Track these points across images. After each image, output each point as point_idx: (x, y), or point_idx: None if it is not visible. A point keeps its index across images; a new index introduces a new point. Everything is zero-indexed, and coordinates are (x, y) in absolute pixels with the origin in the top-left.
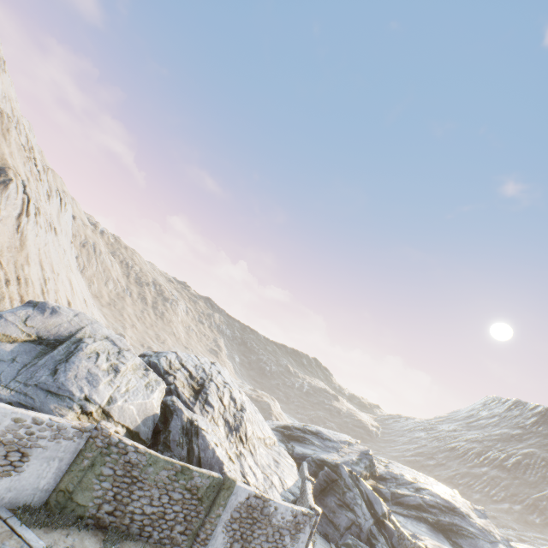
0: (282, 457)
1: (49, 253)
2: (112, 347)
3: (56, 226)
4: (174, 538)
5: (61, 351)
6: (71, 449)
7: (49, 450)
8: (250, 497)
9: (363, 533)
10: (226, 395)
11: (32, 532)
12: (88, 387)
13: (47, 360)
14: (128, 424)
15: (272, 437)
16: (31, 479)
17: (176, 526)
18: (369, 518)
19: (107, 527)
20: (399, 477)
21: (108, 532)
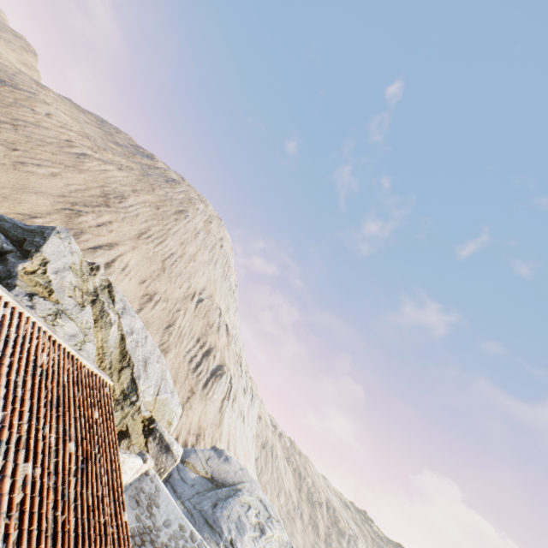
0: None
1: (235, 435)
2: (263, 510)
3: (244, 415)
4: None
5: (223, 491)
6: None
7: None
8: None
9: None
10: None
11: None
12: (235, 531)
13: (212, 494)
14: None
15: None
16: None
17: None
18: None
19: None
20: None
21: None
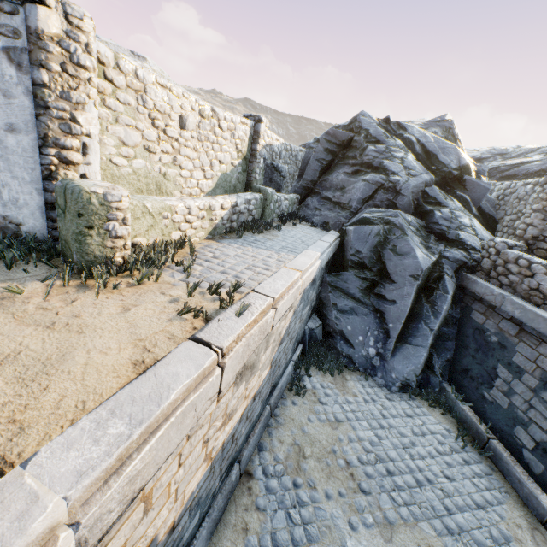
0: None
1: None
2: None
3: None
4: None
5: None
6: None
7: None
8: None
9: (402, 198)
10: None
11: None
12: None
13: None
14: None
15: None
16: None
17: None
18: (421, 174)
19: None
20: (510, 151)
21: None
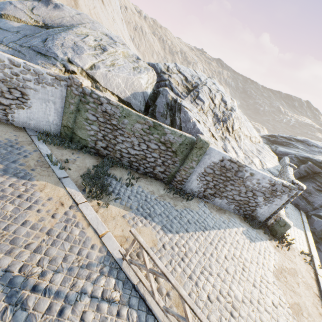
0: (265, 151)
1: (98, 15)
2: (108, 40)
3: None
4: (156, 174)
5: (56, 31)
6: (57, 95)
7: (40, 93)
8: (224, 160)
9: None
10: (217, 97)
11: (46, 145)
12: (72, 54)
13: (43, 34)
14: (116, 93)
15: (258, 138)
16: (40, 115)
17: (157, 167)
18: None
19: (105, 156)
20: None
21: (105, 159)
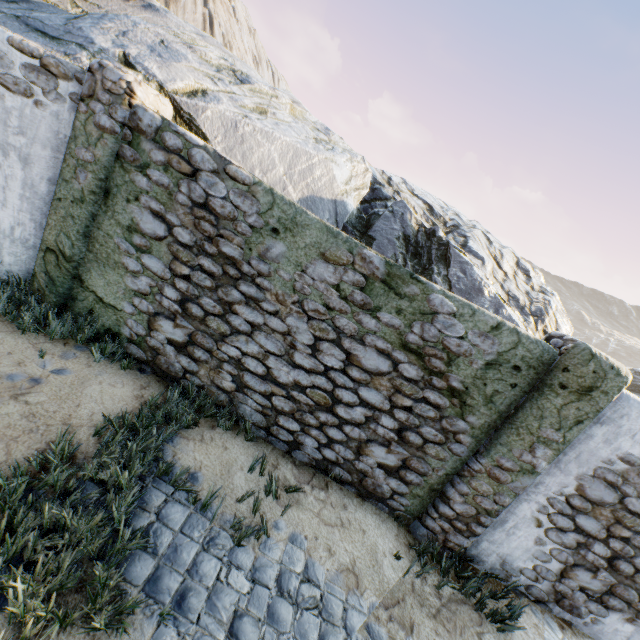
0: None
1: None
2: None
3: None
4: (365, 475)
5: None
6: (41, 131)
7: None
8: None
9: None
10: (506, 258)
11: None
12: (143, 52)
13: None
14: None
15: None
16: None
17: (372, 447)
18: None
19: (179, 380)
20: None
21: (174, 391)
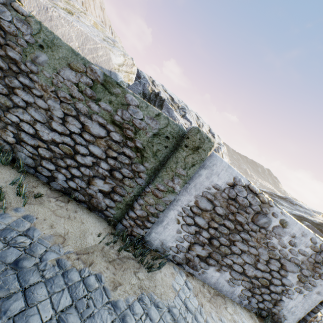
0: None
1: None
2: None
3: None
4: (92, 197)
5: None
6: None
7: None
8: (236, 185)
9: None
10: (205, 127)
11: None
12: None
13: None
14: None
15: None
16: None
17: (96, 180)
18: None
19: None
20: None
21: None
